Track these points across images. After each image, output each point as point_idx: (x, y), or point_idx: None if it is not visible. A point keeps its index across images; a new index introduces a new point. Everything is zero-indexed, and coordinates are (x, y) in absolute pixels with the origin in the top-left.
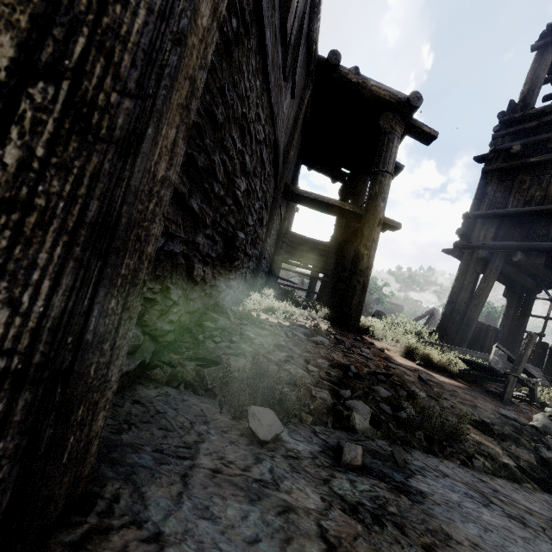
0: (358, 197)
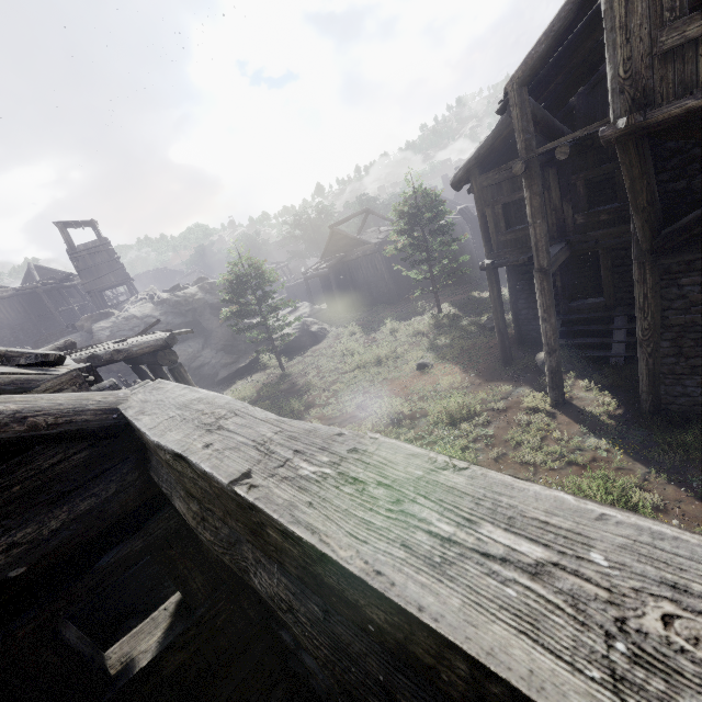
0: (63, 297)
